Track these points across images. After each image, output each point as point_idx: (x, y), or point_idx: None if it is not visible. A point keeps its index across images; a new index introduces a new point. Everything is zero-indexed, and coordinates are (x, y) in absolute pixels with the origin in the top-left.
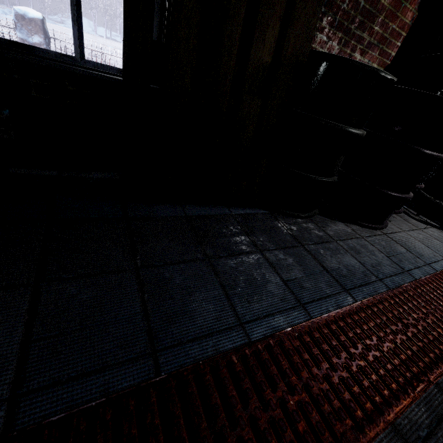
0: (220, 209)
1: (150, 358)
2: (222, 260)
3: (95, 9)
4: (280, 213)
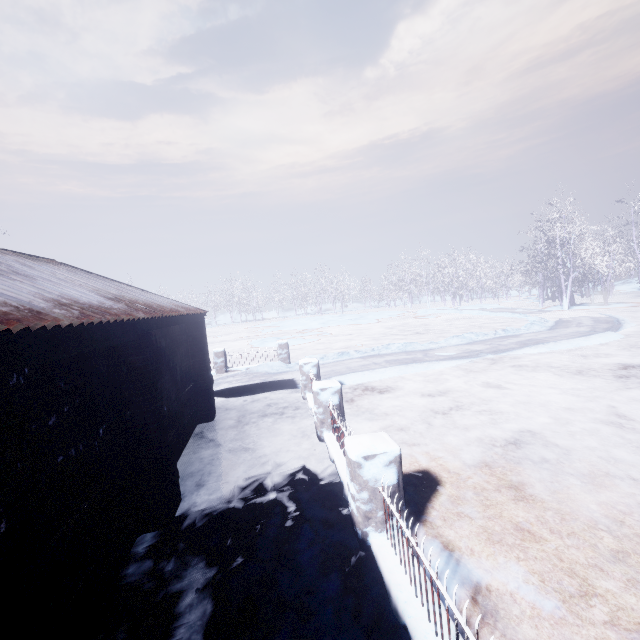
0: None
1: None
2: None
3: (230, 305)
4: None
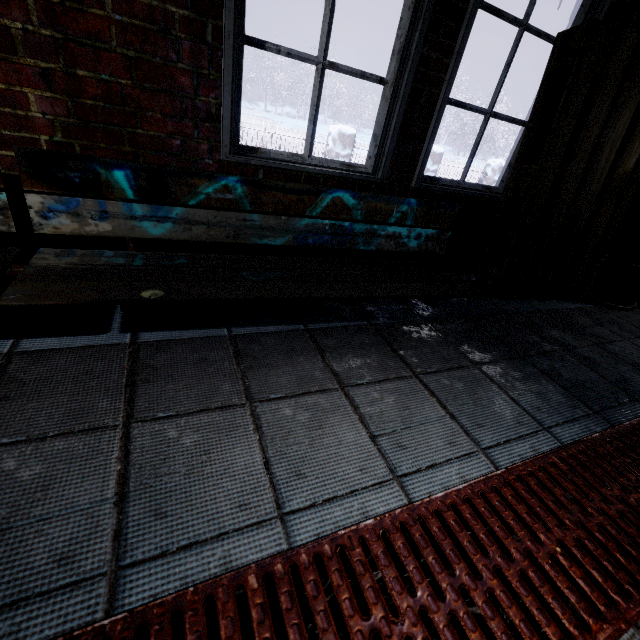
0: (556, 304)
1: (638, 401)
2: (607, 346)
3: None
4: (607, 306)
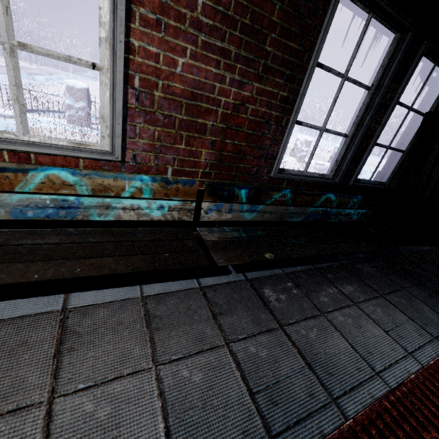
0: (417, 247)
1: None
2: None
3: None
4: None
